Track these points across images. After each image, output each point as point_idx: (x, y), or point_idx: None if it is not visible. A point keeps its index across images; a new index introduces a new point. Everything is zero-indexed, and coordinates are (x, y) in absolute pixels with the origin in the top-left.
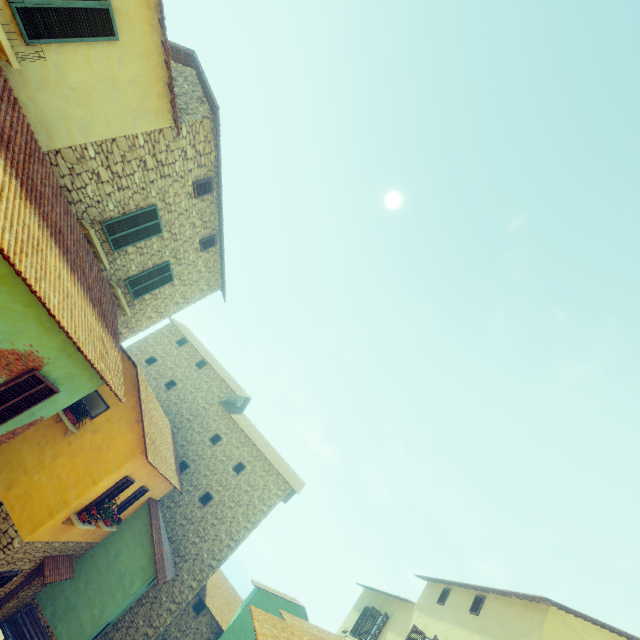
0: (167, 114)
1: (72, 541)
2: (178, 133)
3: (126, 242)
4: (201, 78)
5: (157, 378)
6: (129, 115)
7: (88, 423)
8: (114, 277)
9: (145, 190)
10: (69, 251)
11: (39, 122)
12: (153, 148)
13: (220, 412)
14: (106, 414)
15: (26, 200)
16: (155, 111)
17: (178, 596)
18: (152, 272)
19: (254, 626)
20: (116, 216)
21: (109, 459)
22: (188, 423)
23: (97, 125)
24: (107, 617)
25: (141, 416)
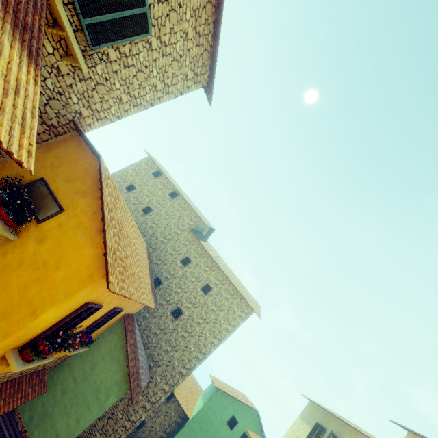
0: None
1: None
2: None
3: None
4: None
5: (135, 203)
6: None
7: (32, 228)
8: None
9: None
10: None
11: None
12: None
13: (190, 238)
14: (58, 218)
15: None
16: None
17: (152, 396)
18: None
19: None
20: None
21: (57, 281)
22: (162, 245)
23: None
24: (82, 429)
25: (102, 224)
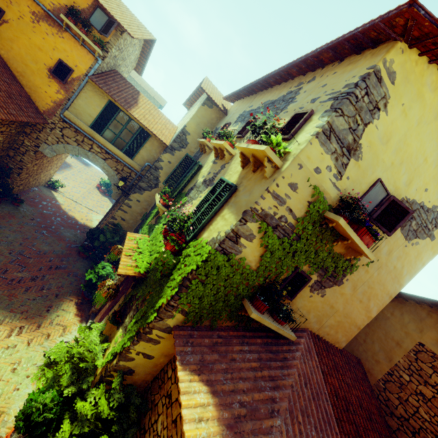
0: None
1: None
2: None
3: None
4: None
5: None
6: None
7: None
8: None
9: None
10: None
11: None
12: None
13: None
14: None
15: None
16: None
17: None
18: None
19: None
20: None
21: None
22: None
23: None
24: None
25: None
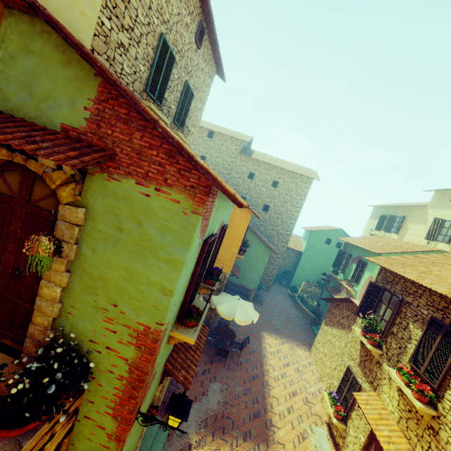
0: None
1: None
2: None
3: (162, 91)
4: None
5: None
6: None
7: None
8: (167, 125)
9: (150, 24)
10: None
11: None
12: None
13: (243, 159)
14: None
15: None
16: None
17: (279, 251)
18: (182, 100)
19: (401, 275)
20: (147, 74)
21: (237, 227)
22: (229, 176)
23: None
24: (262, 273)
25: None
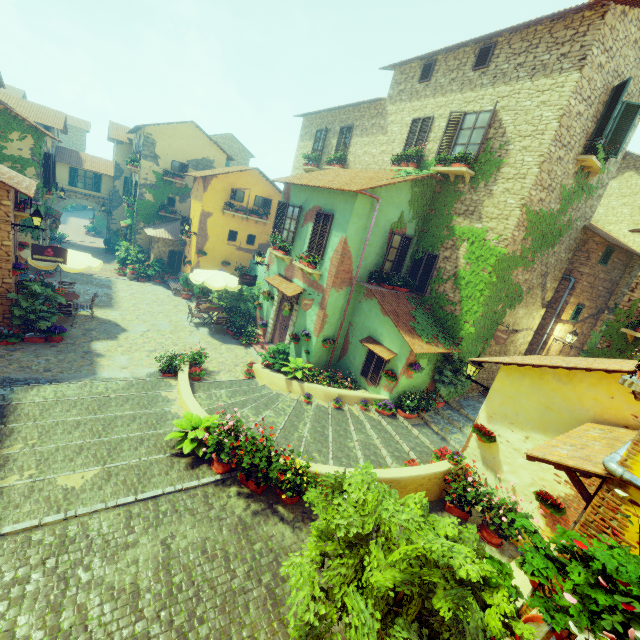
0: None
1: None
2: None
3: None
4: None
5: None
6: None
7: None
8: None
9: None
10: None
11: None
12: None
13: None
14: None
15: None
16: None
17: None
18: None
19: None
20: None
21: None
22: None
23: None
24: None
25: None
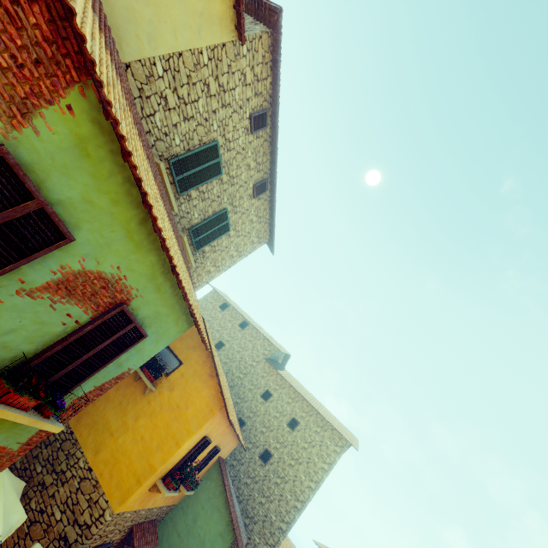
0: (229, 24)
1: (155, 506)
2: (243, 41)
3: (190, 184)
4: (251, 4)
5: None
6: (194, 22)
7: (164, 380)
8: (179, 226)
9: (207, 122)
10: (149, 160)
11: (109, 24)
12: (216, 68)
13: (267, 369)
14: (180, 370)
15: (106, 49)
16: (219, 19)
17: None
18: (212, 220)
19: None
20: (181, 153)
21: (188, 418)
22: (239, 381)
23: (164, 33)
24: None
25: (215, 370)
